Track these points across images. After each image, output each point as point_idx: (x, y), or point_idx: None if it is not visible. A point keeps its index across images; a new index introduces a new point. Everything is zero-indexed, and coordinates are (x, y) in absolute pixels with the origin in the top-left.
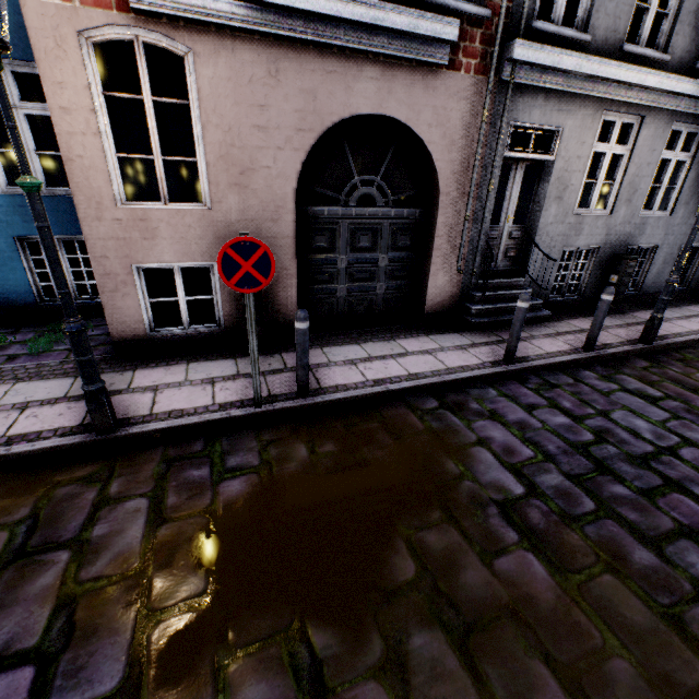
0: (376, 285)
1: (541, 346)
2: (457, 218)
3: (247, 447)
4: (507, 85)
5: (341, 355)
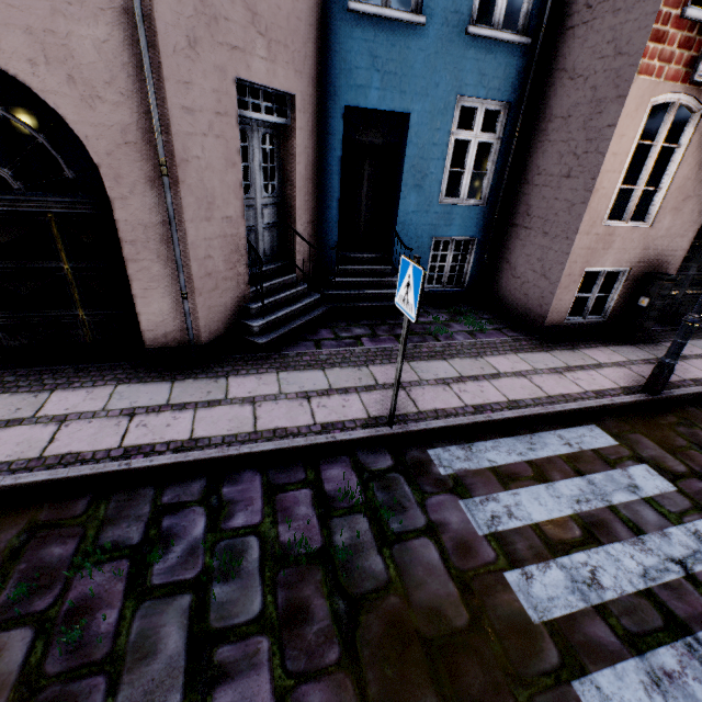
0: None
1: None
2: None
3: None
4: None
5: None
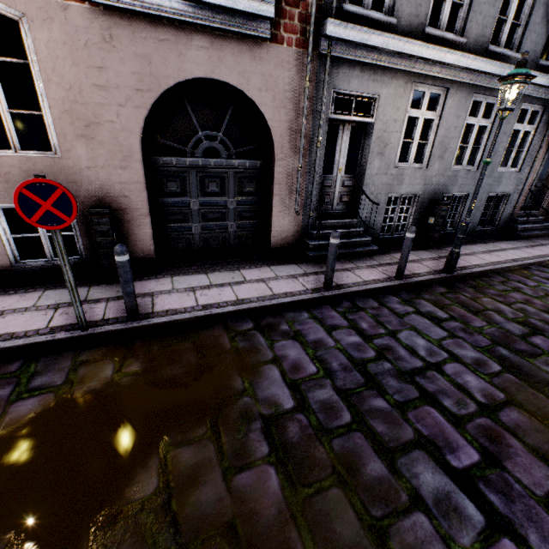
0: (227, 224)
1: (361, 275)
2: (292, 169)
3: (59, 367)
4: (326, 58)
5: (186, 283)
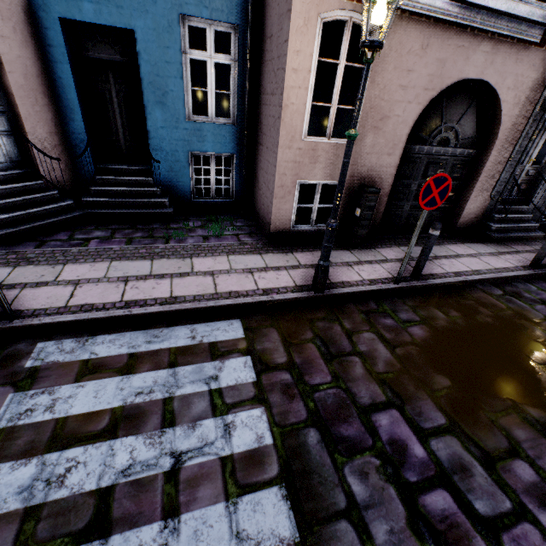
0: None
1: None
2: (501, 159)
3: (403, 308)
4: None
5: (416, 253)
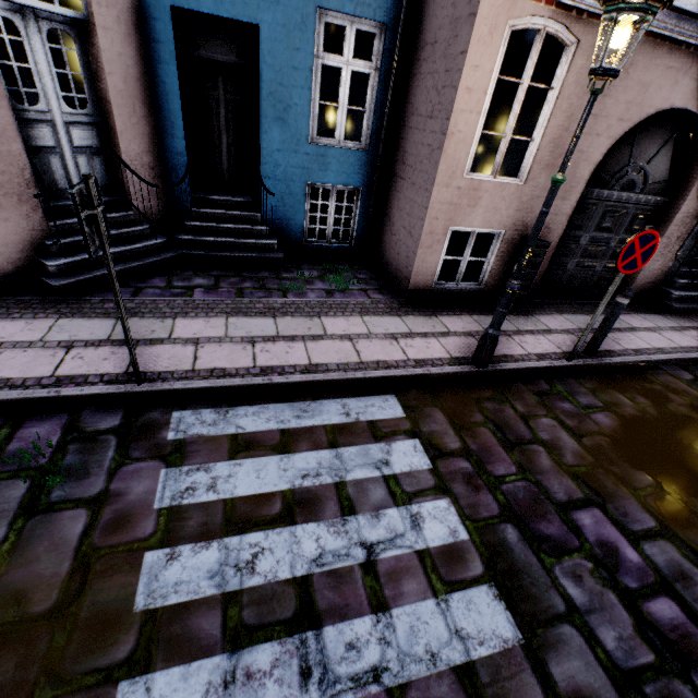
0: (598, 263)
1: None
2: (694, 210)
3: (581, 391)
4: None
5: (583, 323)
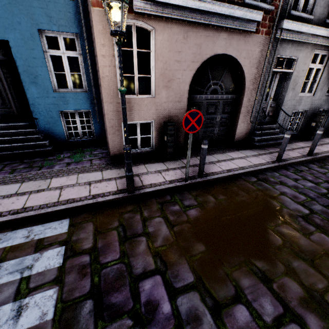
0: (214, 129)
1: (288, 154)
2: (251, 99)
3: (188, 197)
4: (277, 39)
5: (206, 160)
